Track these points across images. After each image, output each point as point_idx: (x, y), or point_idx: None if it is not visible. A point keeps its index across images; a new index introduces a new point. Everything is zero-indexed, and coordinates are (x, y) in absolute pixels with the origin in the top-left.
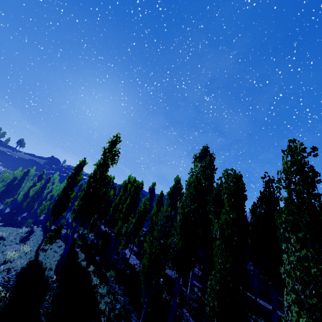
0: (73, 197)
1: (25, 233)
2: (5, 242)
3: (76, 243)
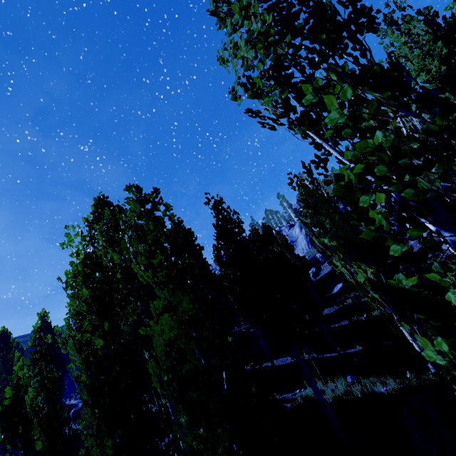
0: None
1: None
2: None
3: None
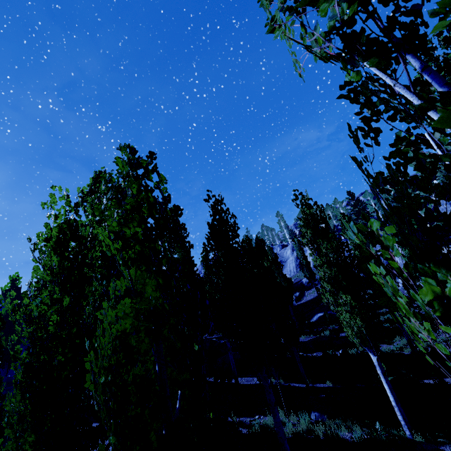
0: None
1: None
2: None
3: None
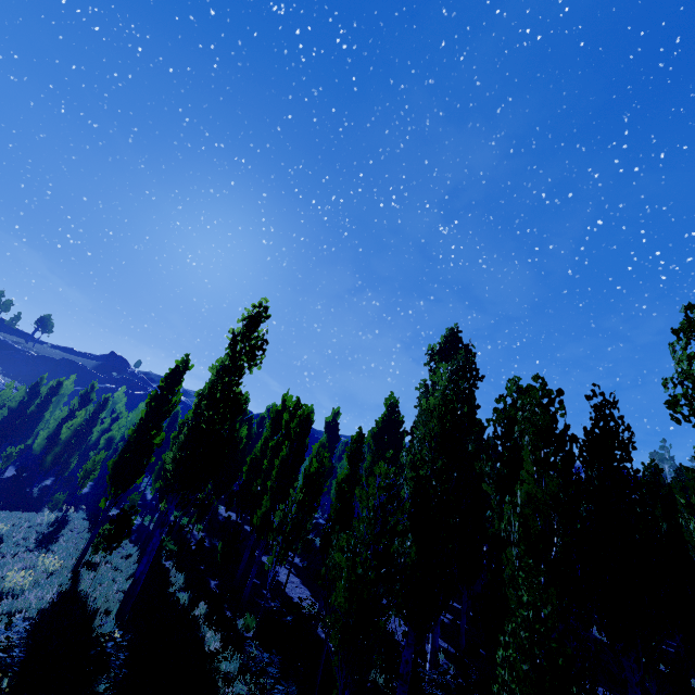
0: (160, 443)
1: (49, 524)
2: (3, 547)
3: (164, 548)
